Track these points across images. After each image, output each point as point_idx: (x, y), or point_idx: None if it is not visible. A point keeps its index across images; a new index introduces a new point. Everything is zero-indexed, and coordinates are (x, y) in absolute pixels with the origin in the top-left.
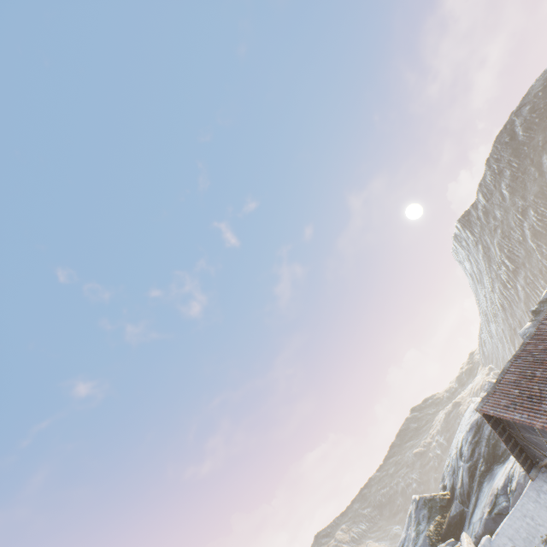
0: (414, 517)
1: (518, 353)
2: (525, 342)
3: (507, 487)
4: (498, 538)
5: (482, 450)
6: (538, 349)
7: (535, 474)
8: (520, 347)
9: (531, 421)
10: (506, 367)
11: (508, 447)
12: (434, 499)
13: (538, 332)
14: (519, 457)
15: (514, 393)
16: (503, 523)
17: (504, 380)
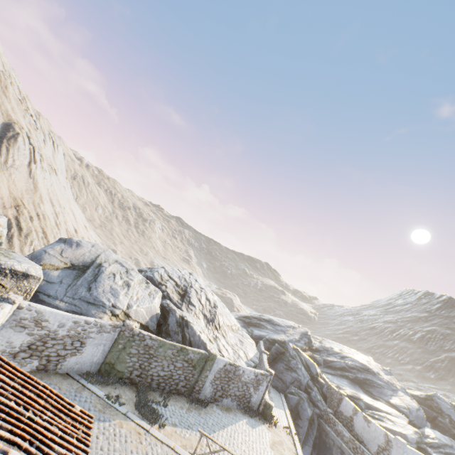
0: (300, 334)
1: None
2: None
3: (369, 406)
4: (409, 450)
5: (359, 376)
6: None
7: None
8: None
9: None
10: None
11: None
12: (311, 342)
13: None
14: None
15: None
16: (417, 452)
17: None
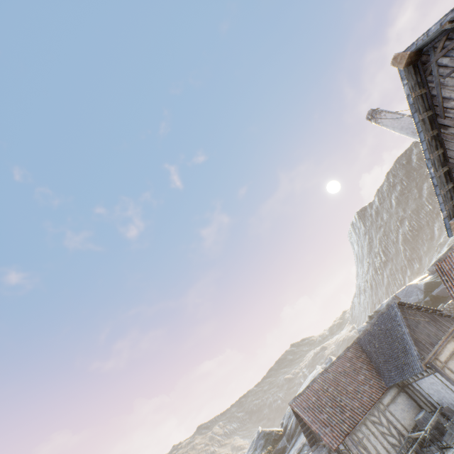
0: (254, 444)
1: (327, 368)
2: (334, 361)
3: None
4: None
5: None
6: (338, 371)
7: (314, 448)
8: (330, 364)
9: (311, 424)
10: (316, 377)
11: (303, 430)
12: (271, 433)
13: (344, 357)
14: (308, 436)
15: (312, 399)
16: None
17: (311, 387)
